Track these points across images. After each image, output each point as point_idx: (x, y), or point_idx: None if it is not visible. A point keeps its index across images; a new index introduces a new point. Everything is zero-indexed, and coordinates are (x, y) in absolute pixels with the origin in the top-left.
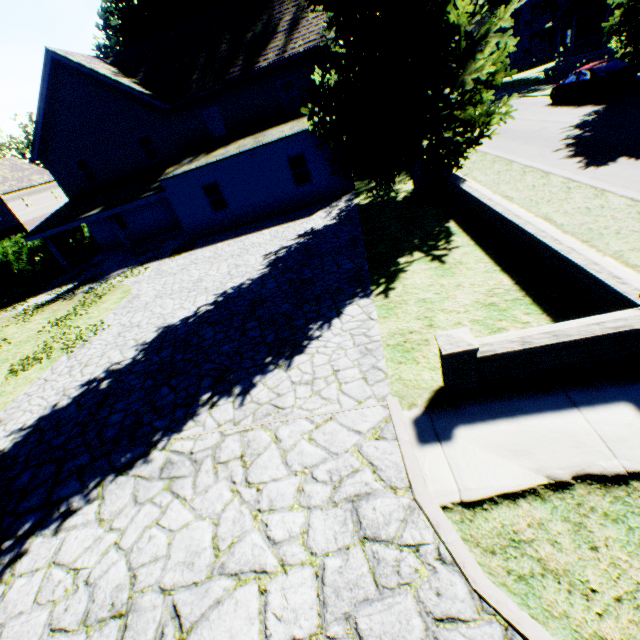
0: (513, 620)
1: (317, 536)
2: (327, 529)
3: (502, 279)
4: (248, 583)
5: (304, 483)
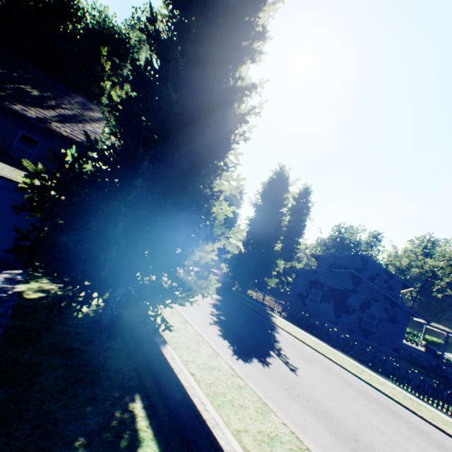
0: None
1: None
2: None
3: None
4: None
5: None
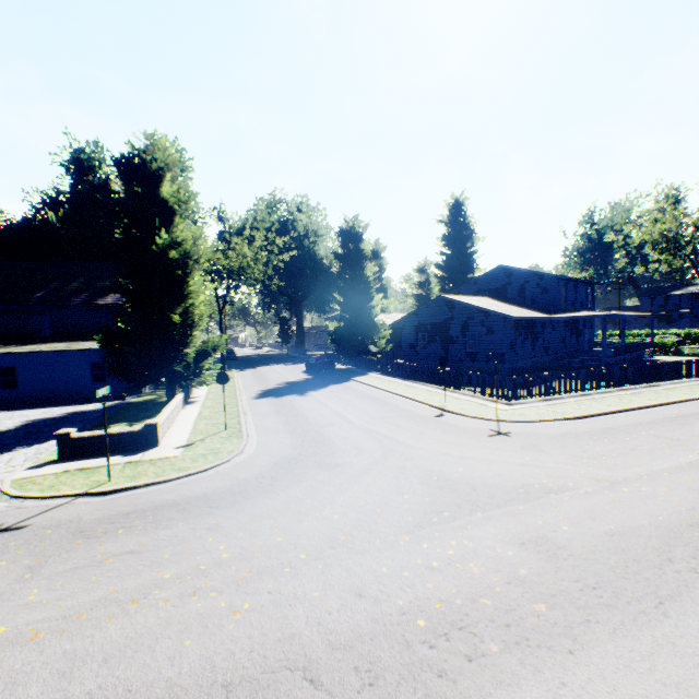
0: (8, 491)
1: None
2: None
3: None
4: None
5: None
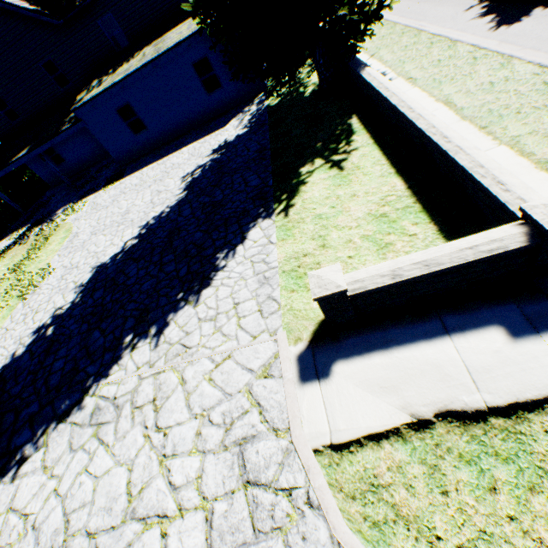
0: None
1: (209, 481)
2: (217, 474)
3: (396, 184)
4: (153, 527)
5: (202, 427)
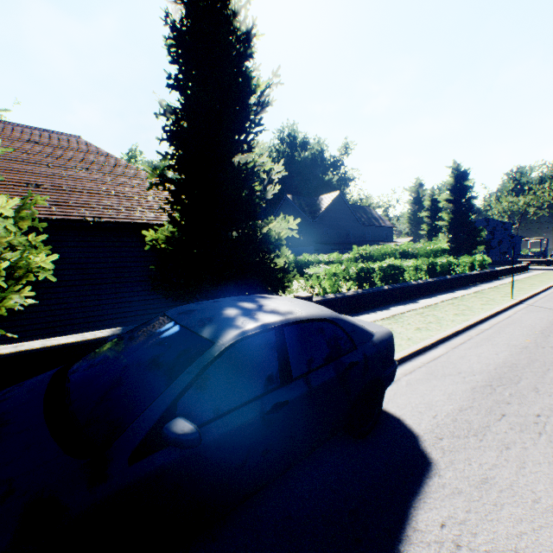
0: None
1: None
2: None
3: None
4: None
5: None
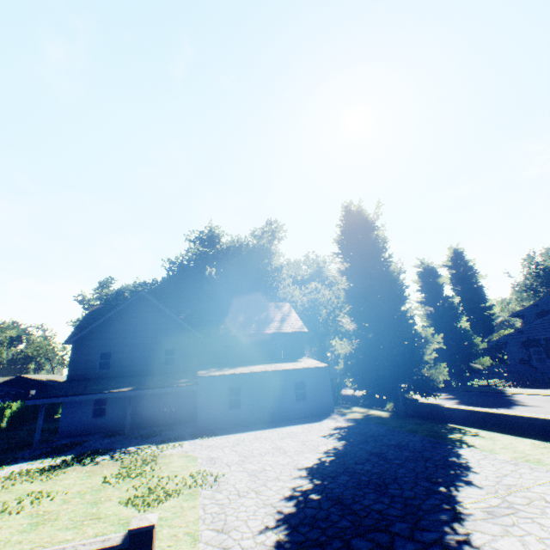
0: None
1: None
2: None
3: (530, 440)
4: None
5: None
